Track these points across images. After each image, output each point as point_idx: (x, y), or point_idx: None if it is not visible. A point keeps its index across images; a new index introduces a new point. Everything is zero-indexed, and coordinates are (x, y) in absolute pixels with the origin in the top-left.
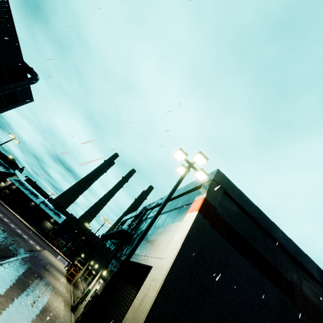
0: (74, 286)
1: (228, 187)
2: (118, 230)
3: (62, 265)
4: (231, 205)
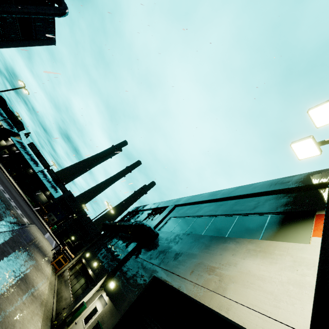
0: (60, 281)
1: None
2: (137, 224)
3: (50, 246)
4: None
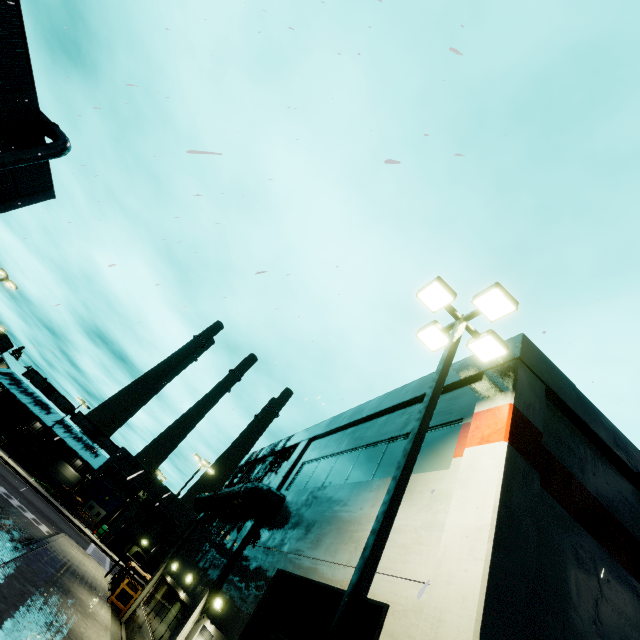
0: (131, 630)
1: (554, 380)
2: (248, 489)
3: (100, 569)
4: (564, 426)
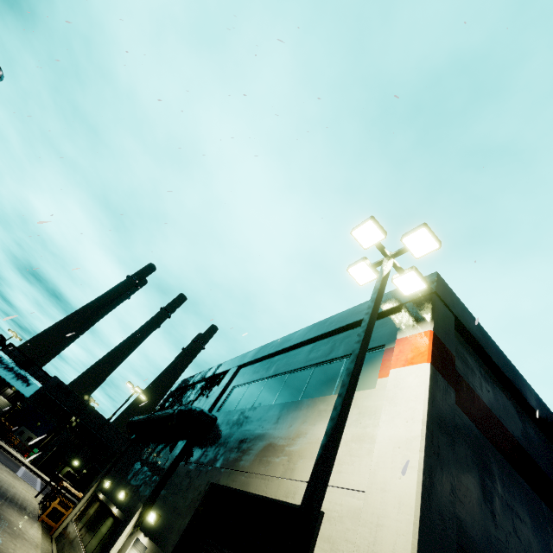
0: (62, 546)
1: (460, 313)
2: (181, 411)
3: (30, 490)
4: (467, 351)
